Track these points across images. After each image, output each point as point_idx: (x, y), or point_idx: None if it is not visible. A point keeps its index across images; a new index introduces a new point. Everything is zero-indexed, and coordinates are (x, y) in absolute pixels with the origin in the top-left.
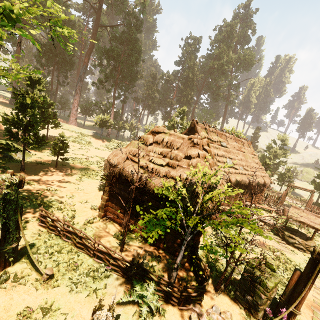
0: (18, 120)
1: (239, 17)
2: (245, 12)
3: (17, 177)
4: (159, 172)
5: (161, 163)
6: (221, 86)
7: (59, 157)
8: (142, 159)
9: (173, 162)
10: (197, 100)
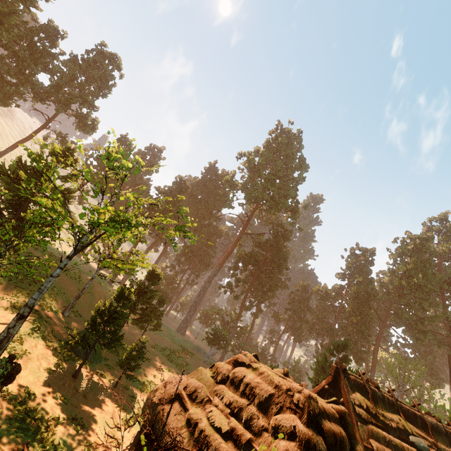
0: (106, 309)
1: (434, 230)
2: (441, 225)
3: (13, 366)
4: (208, 445)
5: (219, 425)
6: (424, 318)
7: (132, 373)
8: (199, 405)
9: (241, 430)
10: (380, 334)
